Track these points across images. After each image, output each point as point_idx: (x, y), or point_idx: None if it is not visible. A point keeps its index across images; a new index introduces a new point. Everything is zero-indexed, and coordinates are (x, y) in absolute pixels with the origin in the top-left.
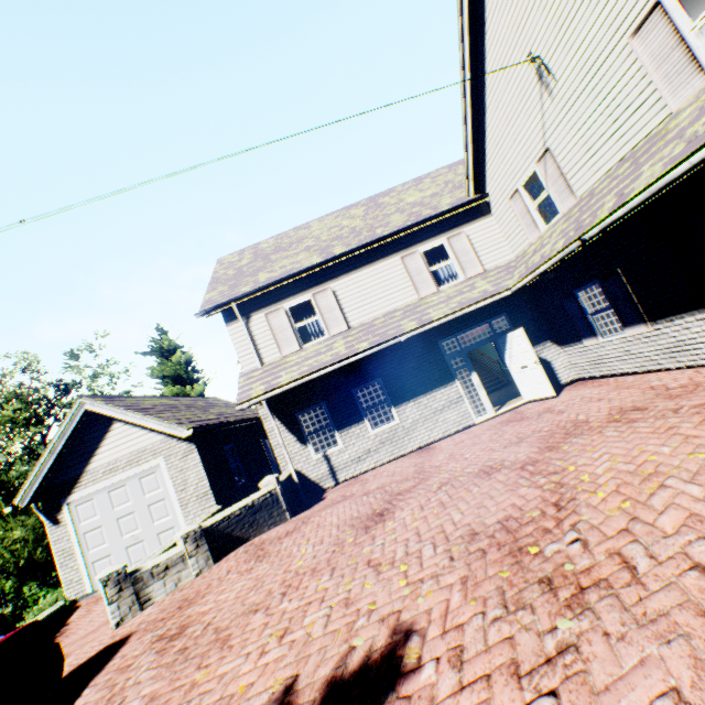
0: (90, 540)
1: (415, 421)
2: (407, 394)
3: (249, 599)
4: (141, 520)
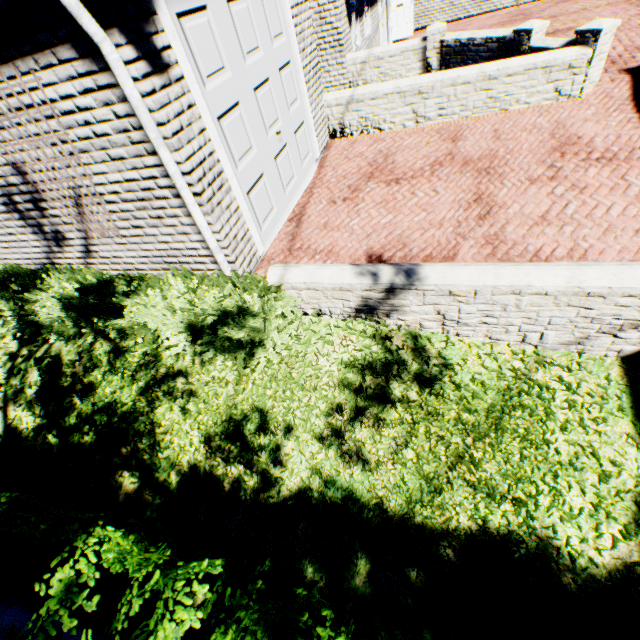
0: (232, 140)
1: (372, 35)
2: (370, 0)
3: (632, 36)
4: (278, 102)
